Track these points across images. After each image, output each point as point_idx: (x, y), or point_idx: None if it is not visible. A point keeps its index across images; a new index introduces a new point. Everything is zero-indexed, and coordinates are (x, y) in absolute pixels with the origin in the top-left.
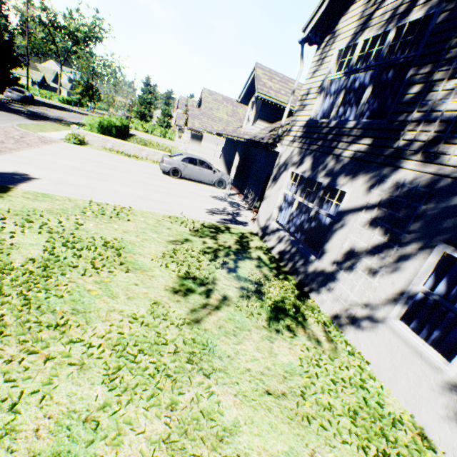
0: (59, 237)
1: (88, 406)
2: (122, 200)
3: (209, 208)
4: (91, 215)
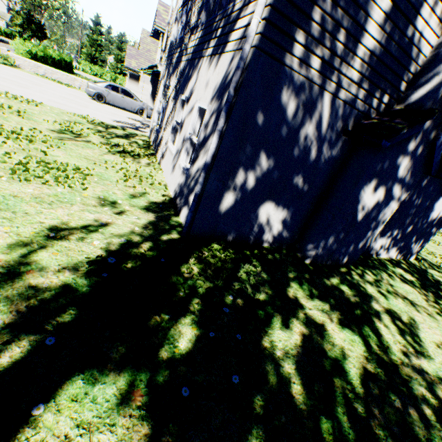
0: None
1: None
2: (37, 99)
3: (118, 120)
4: (5, 98)
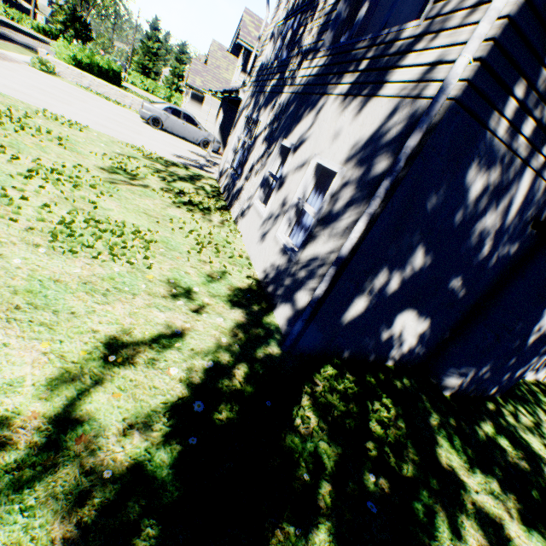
0: (6, 116)
1: (11, 172)
2: (81, 120)
3: (179, 154)
4: (43, 117)
